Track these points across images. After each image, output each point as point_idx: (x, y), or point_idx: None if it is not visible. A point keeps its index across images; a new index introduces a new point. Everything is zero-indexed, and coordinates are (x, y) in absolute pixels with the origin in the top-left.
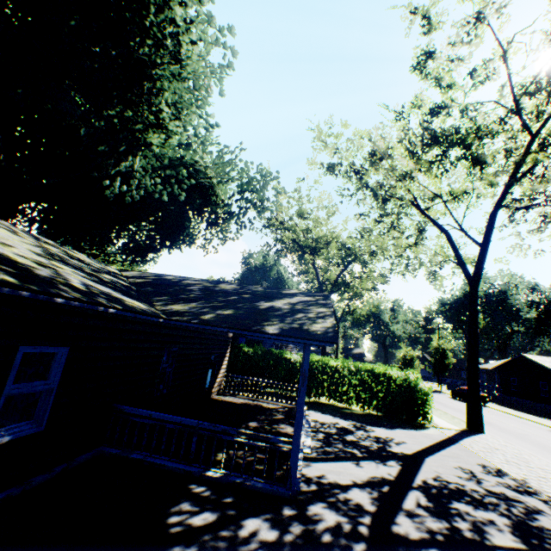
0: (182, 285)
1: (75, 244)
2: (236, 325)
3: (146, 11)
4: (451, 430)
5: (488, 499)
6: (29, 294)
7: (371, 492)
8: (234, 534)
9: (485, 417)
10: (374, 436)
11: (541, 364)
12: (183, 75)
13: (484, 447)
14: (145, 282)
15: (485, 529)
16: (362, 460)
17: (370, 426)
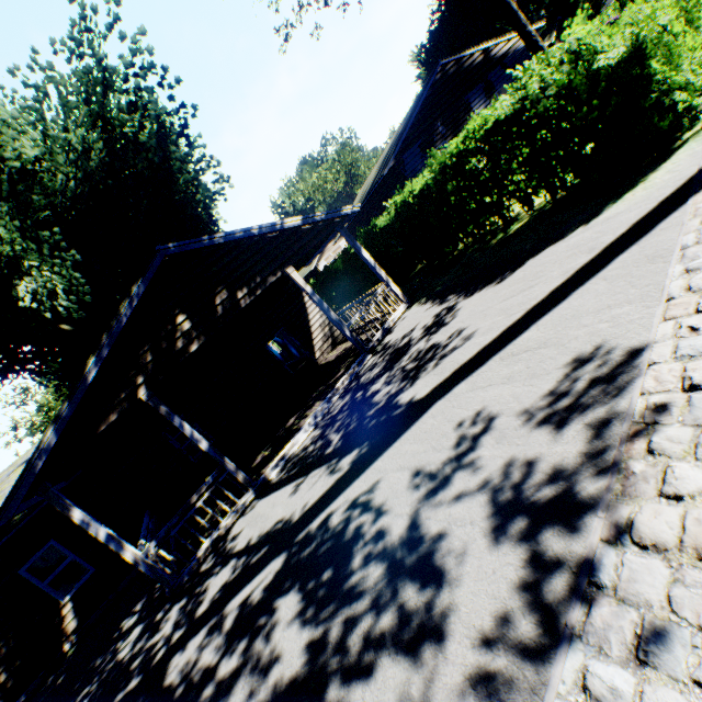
0: None
1: None
2: None
3: None
4: None
5: (362, 577)
6: None
7: (236, 570)
8: (121, 645)
9: None
10: (426, 351)
11: None
12: None
13: None
14: None
15: (237, 685)
16: (315, 468)
17: (467, 298)
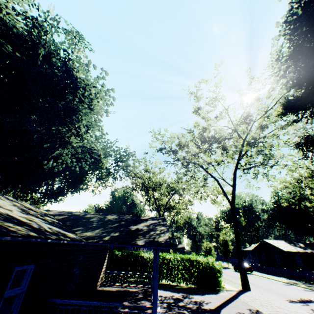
0: (87, 218)
1: (14, 194)
2: (122, 242)
3: (77, 88)
4: (234, 291)
5: None
6: (40, 239)
7: None
8: None
9: (251, 281)
10: (194, 301)
11: (273, 244)
12: (91, 112)
13: (250, 298)
14: (65, 218)
15: None
16: None
17: (192, 295)
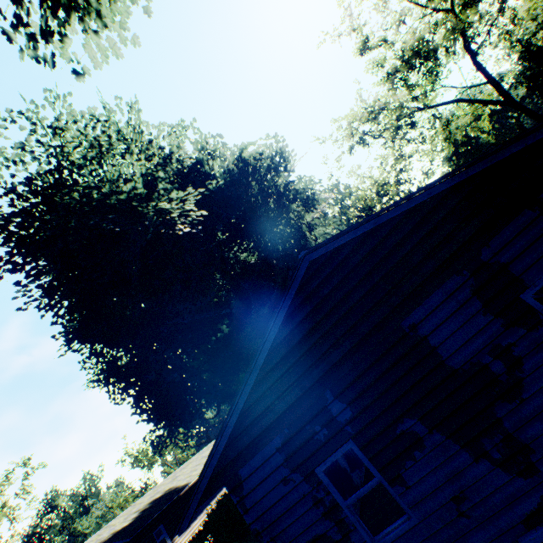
0: None
1: None
2: None
3: (260, 167)
4: None
5: None
6: None
7: None
8: None
9: None
10: None
11: None
12: (286, 177)
13: None
14: None
15: None
16: None
17: None
